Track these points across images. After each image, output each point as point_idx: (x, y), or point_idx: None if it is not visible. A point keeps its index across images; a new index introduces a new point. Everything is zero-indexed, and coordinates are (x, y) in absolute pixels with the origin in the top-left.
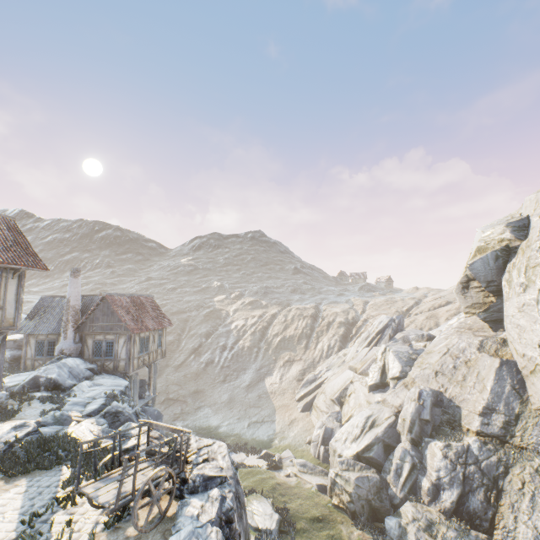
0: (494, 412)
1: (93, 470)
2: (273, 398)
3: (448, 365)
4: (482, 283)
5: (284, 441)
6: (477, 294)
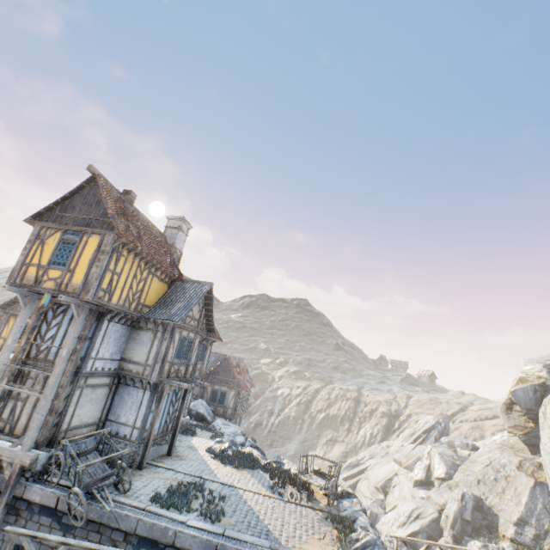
0: (526, 524)
1: (279, 475)
2: None
3: (489, 476)
4: (522, 409)
5: None
6: (519, 417)
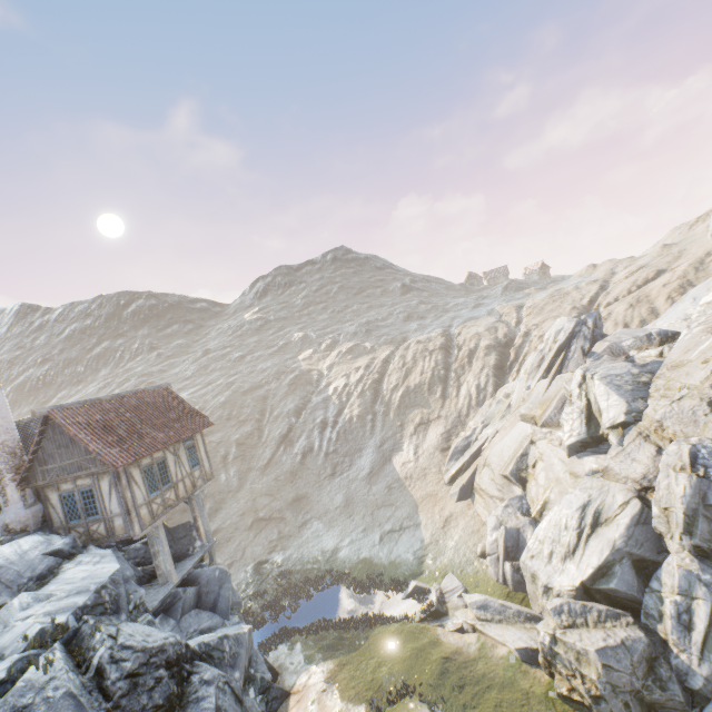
0: None
1: None
2: (410, 487)
3: None
4: None
5: (441, 559)
6: None
